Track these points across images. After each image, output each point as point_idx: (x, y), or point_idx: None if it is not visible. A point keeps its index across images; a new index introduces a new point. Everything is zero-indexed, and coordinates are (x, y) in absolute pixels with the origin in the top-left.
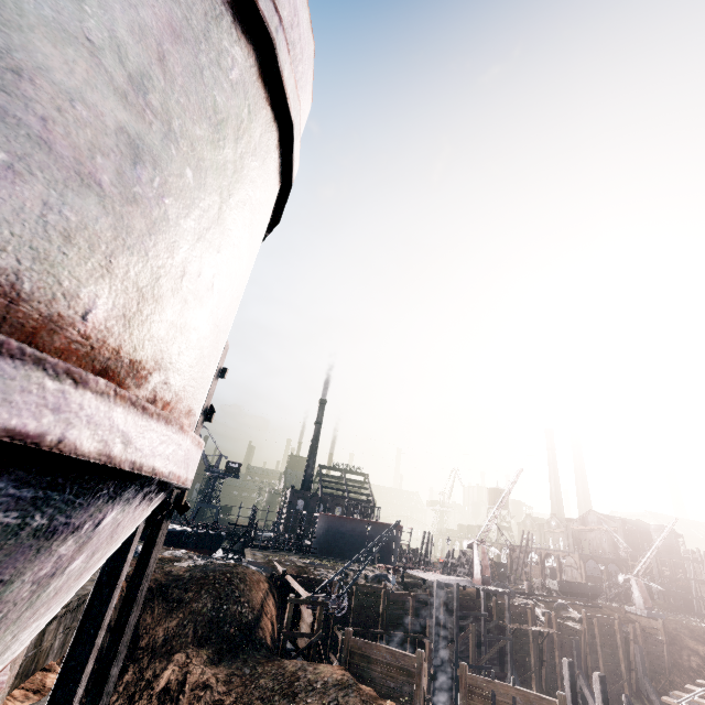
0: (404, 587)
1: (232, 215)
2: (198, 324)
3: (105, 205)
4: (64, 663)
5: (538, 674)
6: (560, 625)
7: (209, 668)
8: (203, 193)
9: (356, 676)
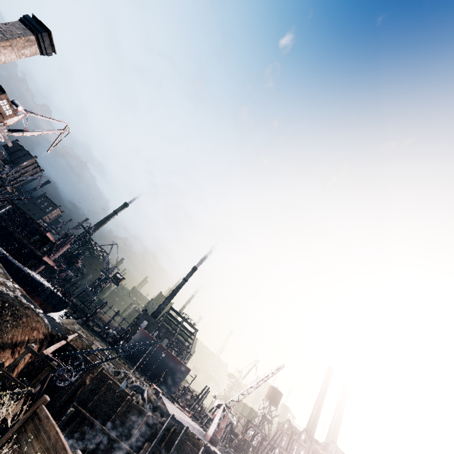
0: (153, 408)
1: None
2: None
3: None
4: None
5: None
6: None
7: None
8: None
9: (17, 443)
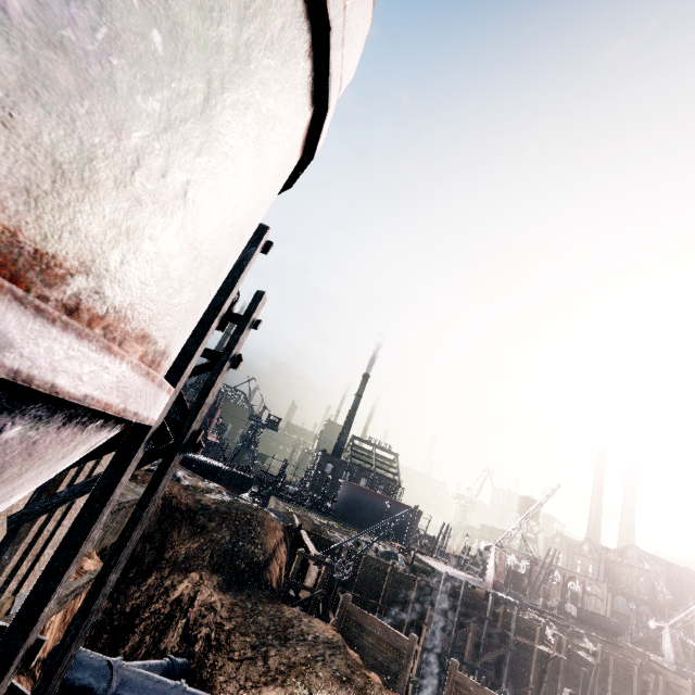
0: (412, 570)
1: (226, 115)
2: (158, 235)
3: (10, 39)
4: (49, 561)
5: (535, 692)
6: (570, 651)
7: (217, 593)
8: (178, 71)
9: (347, 640)
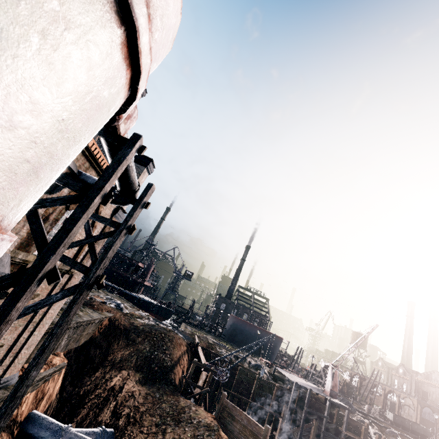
0: (273, 378)
1: None
2: None
3: None
4: None
5: None
6: None
7: (138, 385)
8: None
9: (222, 425)
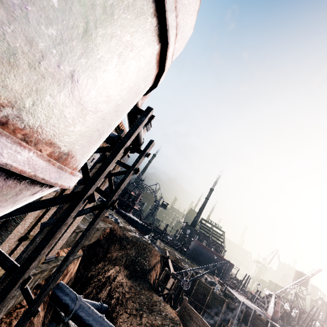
0: (224, 295)
1: (98, 40)
2: (55, 94)
3: None
4: (38, 244)
5: None
6: None
7: (125, 278)
8: (68, 16)
9: (183, 321)
